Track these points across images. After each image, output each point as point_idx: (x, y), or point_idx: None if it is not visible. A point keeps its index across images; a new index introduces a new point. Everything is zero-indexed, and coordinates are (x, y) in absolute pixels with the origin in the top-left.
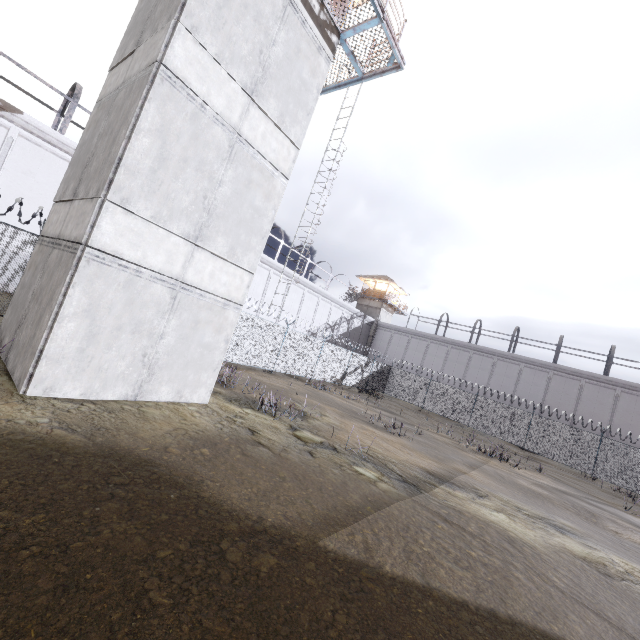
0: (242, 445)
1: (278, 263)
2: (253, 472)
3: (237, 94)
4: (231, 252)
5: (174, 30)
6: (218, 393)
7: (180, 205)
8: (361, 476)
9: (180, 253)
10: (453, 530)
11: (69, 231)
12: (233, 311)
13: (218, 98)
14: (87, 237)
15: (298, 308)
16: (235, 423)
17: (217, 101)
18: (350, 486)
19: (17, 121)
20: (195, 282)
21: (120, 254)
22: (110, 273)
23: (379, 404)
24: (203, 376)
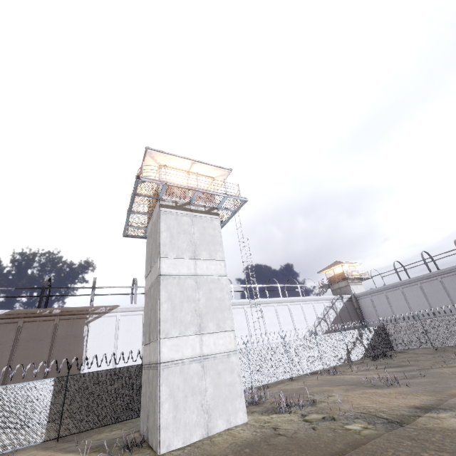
0: (268, 439)
1: (261, 299)
2: (273, 452)
3: (189, 262)
4: (218, 326)
5: (160, 261)
6: (254, 412)
7: (187, 321)
8: (348, 430)
9: (196, 342)
10: (416, 444)
11: (152, 359)
12: (234, 356)
13: (183, 269)
14: (159, 359)
15: (291, 319)
16: (264, 427)
17: (183, 271)
18: (337, 440)
19: (118, 310)
20: (208, 352)
21: (173, 359)
22: (172, 370)
23: (387, 364)
24: (236, 404)
